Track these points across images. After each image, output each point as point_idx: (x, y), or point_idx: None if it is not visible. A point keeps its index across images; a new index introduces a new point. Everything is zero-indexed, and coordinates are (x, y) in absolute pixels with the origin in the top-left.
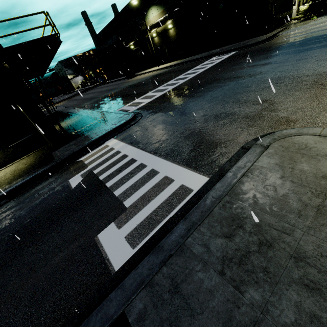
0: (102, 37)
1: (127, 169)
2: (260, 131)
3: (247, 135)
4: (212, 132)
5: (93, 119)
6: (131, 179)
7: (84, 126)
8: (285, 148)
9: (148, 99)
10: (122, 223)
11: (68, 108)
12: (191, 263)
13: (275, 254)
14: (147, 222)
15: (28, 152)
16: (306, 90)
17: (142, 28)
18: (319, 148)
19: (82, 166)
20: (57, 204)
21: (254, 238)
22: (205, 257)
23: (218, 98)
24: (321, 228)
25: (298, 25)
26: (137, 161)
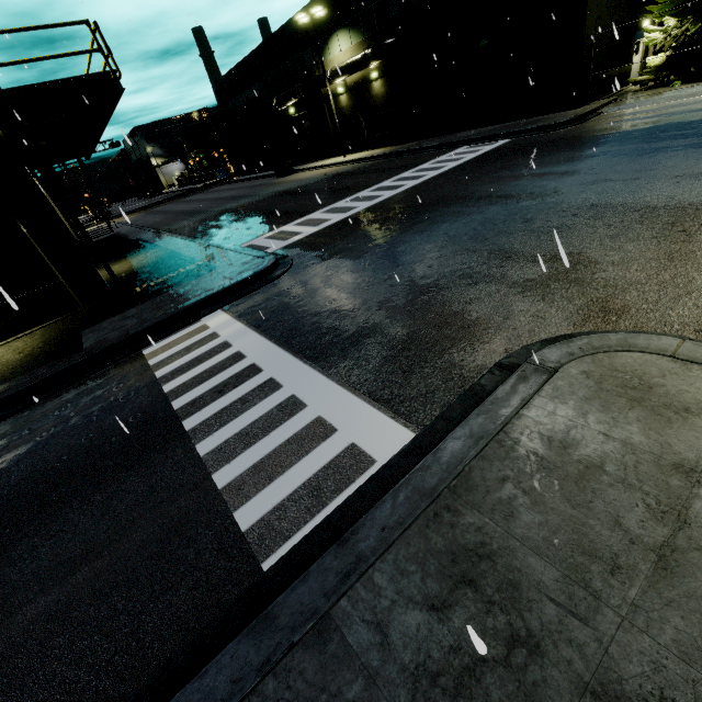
0: (230, 85)
1: (237, 391)
2: (542, 328)
3: (513, 334)
4: (436, 319)
5: (187, 262)
6: (242, 416)
7: (164, 277)
8: (593, 381)
9: (313, 227)
10: (201, 529)
11: (141, 230)
12: (337, 676)
13: (546, 676)
14: (257, 533)
15: (32, 323)
16: (650, 241)
17: (315, 74)
18: (671, 390)
19: (141, 370)
20: (65, 460)
21: (498, 622)
22: (374, 661)
23: (459, 241)
24: (665, 613)
25: (641, 95)
26: (263, 371)
